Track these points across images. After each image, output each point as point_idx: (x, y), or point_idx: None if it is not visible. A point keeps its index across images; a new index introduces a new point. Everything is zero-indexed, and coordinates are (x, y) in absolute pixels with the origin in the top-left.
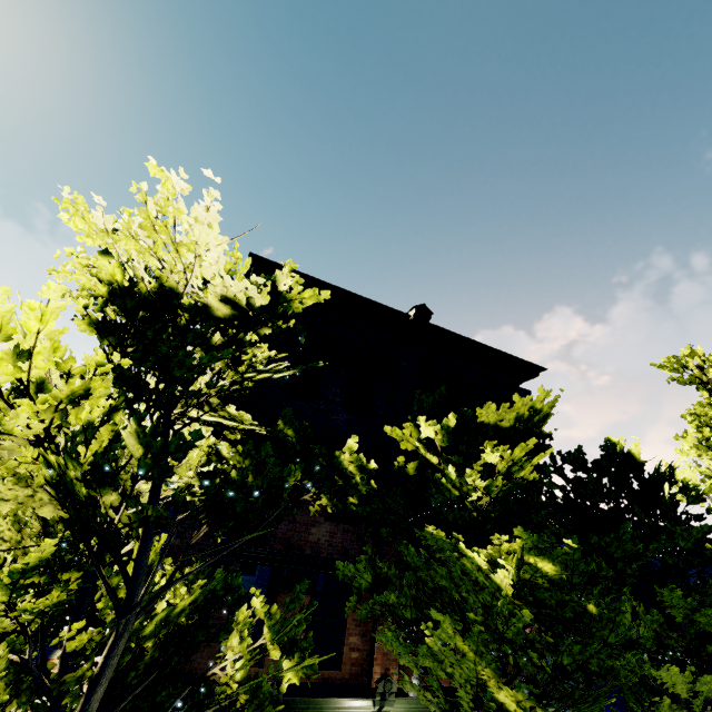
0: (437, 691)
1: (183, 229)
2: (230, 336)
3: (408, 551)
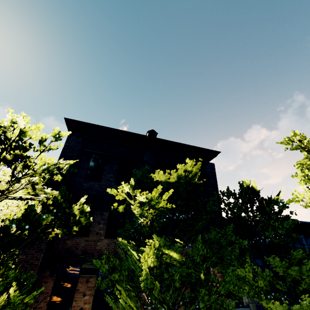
0: None
1: None
2: (15, 154)
3: (120, 251)
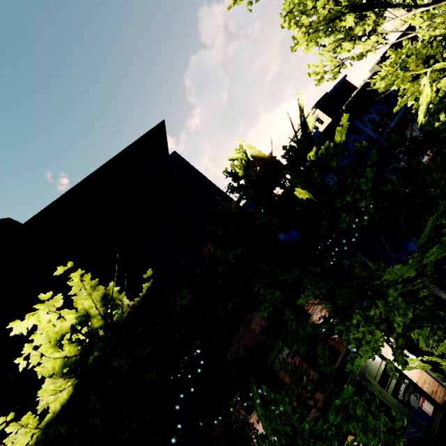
0: None
1: None
2: None
3: None
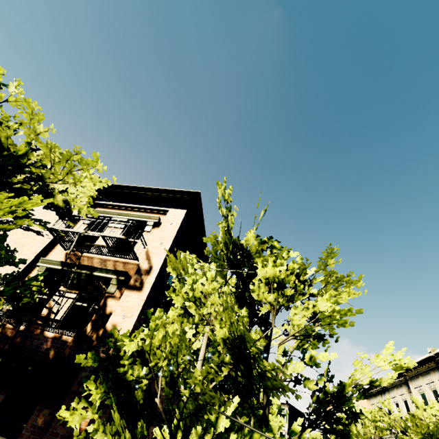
0: None
1: (343, 289)
2: None
3: None
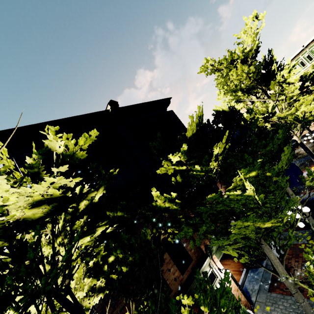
0: (241, 241)
1: None
2: None
3: (200, 209)
